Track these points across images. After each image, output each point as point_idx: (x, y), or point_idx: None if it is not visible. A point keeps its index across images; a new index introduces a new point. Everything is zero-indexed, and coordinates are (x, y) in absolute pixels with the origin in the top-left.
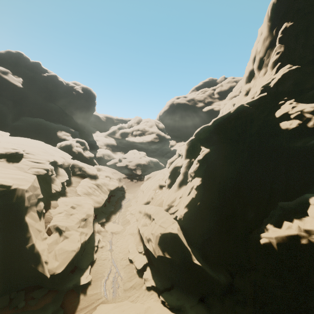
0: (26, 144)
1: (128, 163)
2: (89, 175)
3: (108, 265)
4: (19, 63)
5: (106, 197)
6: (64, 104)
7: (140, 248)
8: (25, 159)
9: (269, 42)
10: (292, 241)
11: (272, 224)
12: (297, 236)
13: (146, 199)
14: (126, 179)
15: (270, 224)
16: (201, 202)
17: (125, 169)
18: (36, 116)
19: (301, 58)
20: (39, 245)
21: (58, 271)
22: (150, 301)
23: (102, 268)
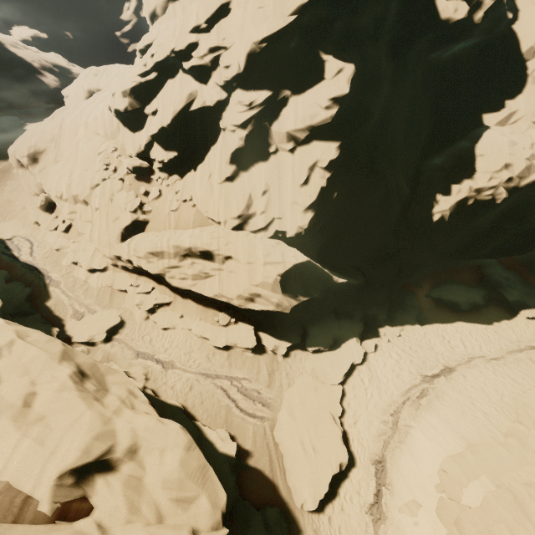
0: None
1: None
2: None
3: (208, 388)
4: None
5: None
6: None
7: (222, 320)
8: None
9: None
10: (459, 206)
11: (441, 194)
12: (465, 199)
13: (129, 221)
14: None
15: (438, 194)
16: (339, 192)
17: None
18: None
19: None
20: None
21: (223, 501)
22: (303, 364)
23: (209, 401)
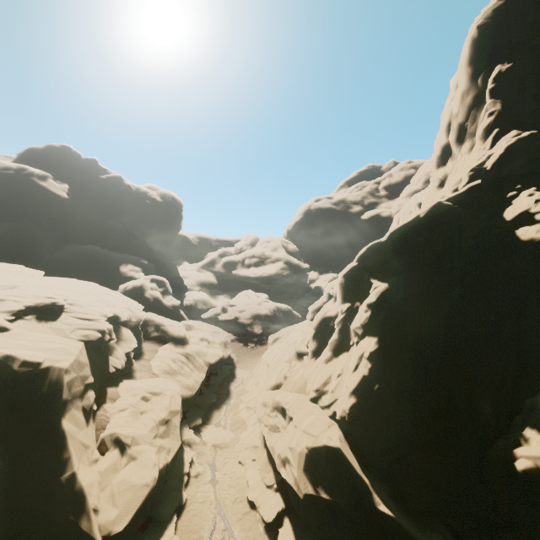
0: (69, 289)
1: (239, 313)
2: (173, 338)
3: (209, 513)
4: (65, 162)
5: (202, 378)
6: (131, 221)
7: (268, 478)
8: (66, 315)
9: (473, 98)
10: None
11: (535, 429)
12: None
13: (274, 379)
14: (236, 343)
15: (530, 428)
16: (382, 385)
17: (233, 325)
18: (87, 242)
19: (535, 118)
20: (85, 475)
21: (117, 529)
22: None
23: (198, 519)
